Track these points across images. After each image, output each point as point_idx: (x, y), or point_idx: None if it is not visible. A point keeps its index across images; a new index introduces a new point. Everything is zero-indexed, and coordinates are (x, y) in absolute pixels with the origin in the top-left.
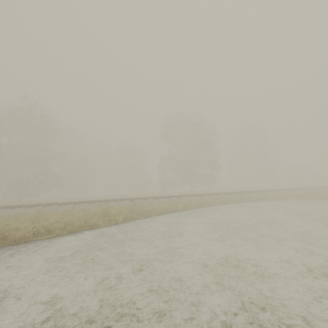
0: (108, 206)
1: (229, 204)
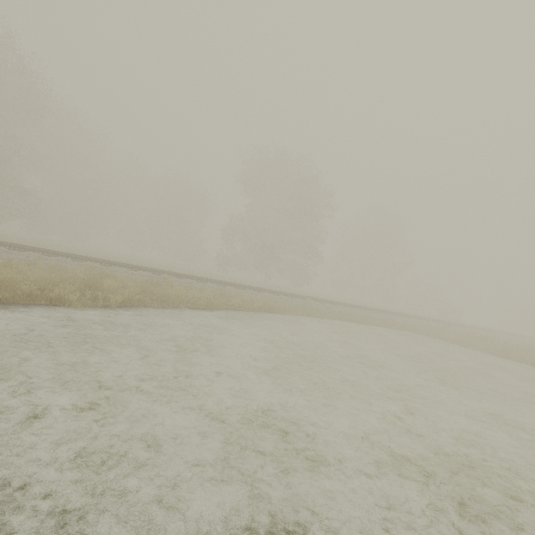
0: (106, 272)
1: (315, 318)
